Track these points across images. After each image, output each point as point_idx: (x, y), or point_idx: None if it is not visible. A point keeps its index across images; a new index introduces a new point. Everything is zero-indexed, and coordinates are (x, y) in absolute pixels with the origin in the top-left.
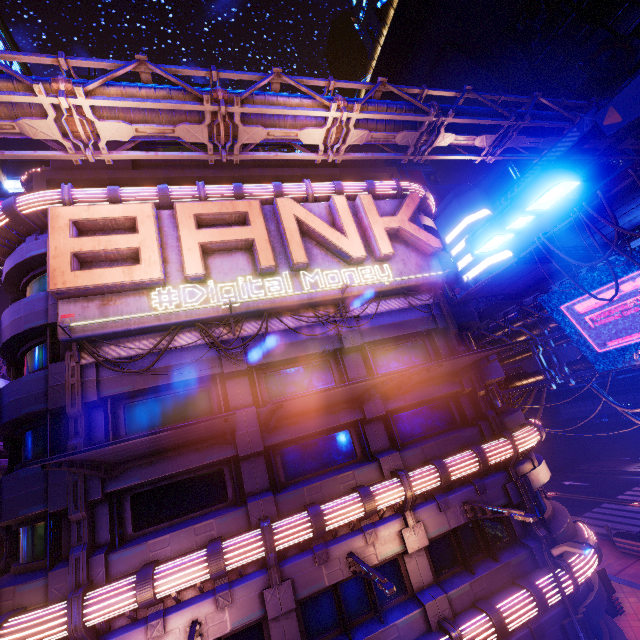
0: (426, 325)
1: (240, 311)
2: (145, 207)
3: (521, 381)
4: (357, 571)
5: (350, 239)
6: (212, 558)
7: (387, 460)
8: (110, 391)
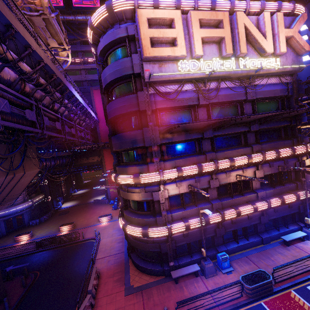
0: (283, 93)
1: (212, 76)
2: (177, 12)
3: (306, 126)
4: (241, 179)
5: (268, 41)
6: (199, 167)
7: (255, 147)
8: (158, 106)
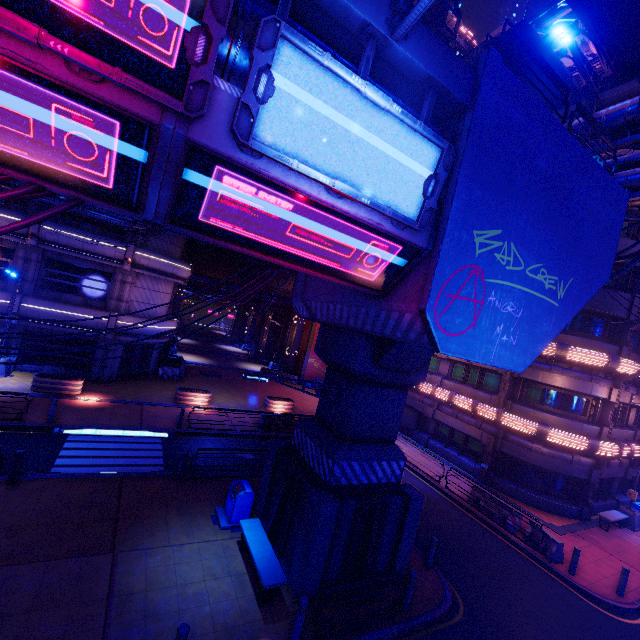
0: None
1: None
2: None
3: None
4: None
5: None
6: None
7: None
8: None
